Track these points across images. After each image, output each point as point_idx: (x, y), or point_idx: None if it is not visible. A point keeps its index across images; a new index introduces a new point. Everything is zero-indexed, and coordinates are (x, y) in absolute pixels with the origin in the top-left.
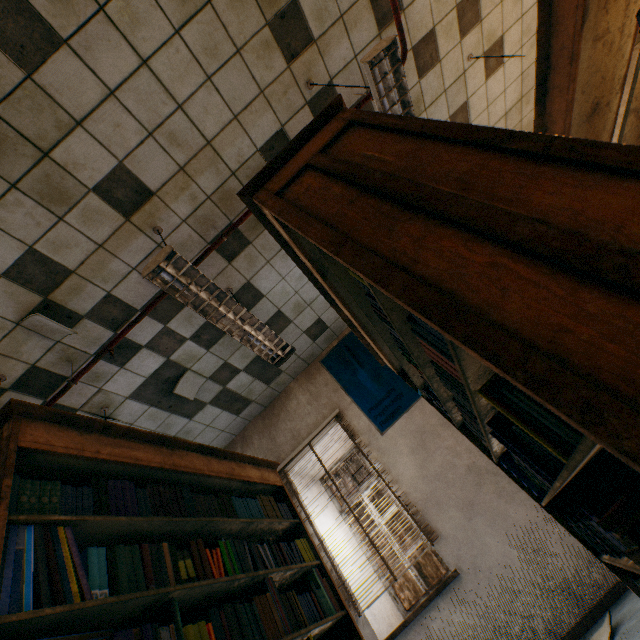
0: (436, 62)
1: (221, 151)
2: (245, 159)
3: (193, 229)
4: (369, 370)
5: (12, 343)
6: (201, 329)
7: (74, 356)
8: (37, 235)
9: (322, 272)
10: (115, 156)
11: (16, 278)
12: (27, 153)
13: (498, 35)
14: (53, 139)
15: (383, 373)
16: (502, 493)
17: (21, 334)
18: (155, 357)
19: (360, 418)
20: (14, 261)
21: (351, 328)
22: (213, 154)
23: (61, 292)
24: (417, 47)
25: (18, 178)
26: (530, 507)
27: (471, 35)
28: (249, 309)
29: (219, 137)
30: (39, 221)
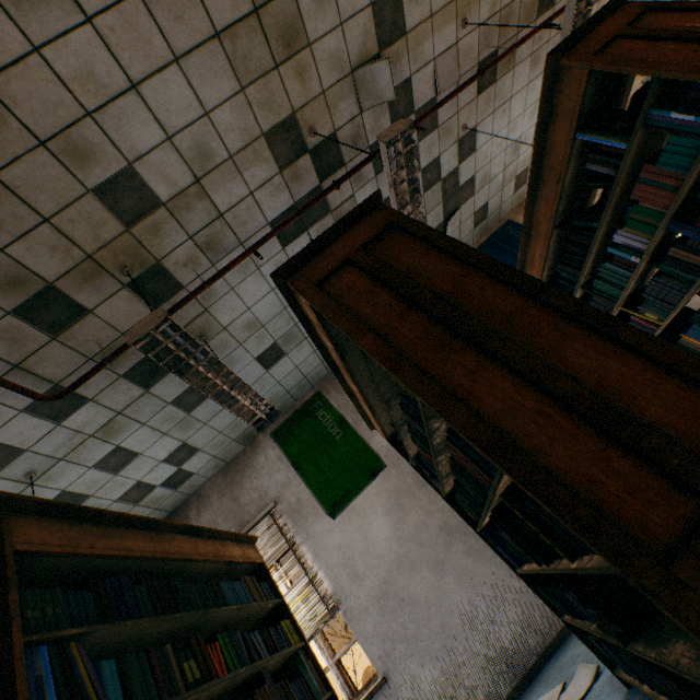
0: None
1: None
2: None
3: (478, 40)
4: None
5: (337, 93)
6: (430, 165)
7: (359, 140)
8: None
9: None
10: None
11: (374, 15)
12: None
13: None
14: None
15: None
16: None
17: (347, 86)
18: None
19: None
20: None
21: None
22: None
23: (389, 53)
24: None
25: None
26: None
27: None
28: (461, 161)
29: None
30: None
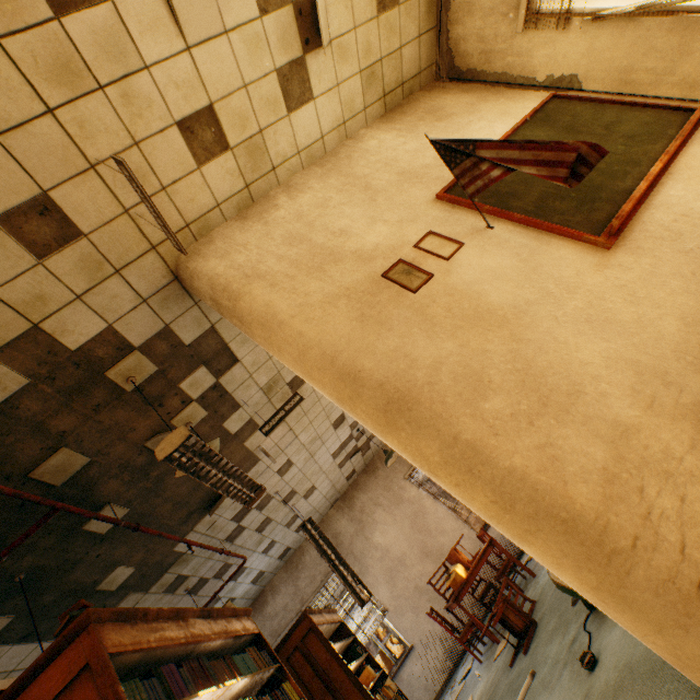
0: (271, 520)
1: None
2: None
3: None
4: None
5: None
6: None
7: None
8: None
9: None
10: None
11: None
12: None
13: (311, 486)
14: None
15: None
16: None
17: None
18: None
19: None
20: None
21: None
22: None
23: None
24: (258, 526)
25: None
26: None
27: (293, 499)
28: None
29: None
30: None
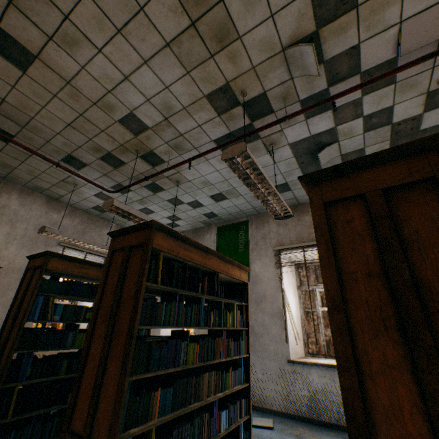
0: None
1: None
2: None
3: None
4: None
5: (267, 67)
6: (378, 112)
7: (289, 96)
8: None
9: None
10: None
11: None
12: None
13: None
14: None
15: None
16: None
17: (277, 61)
18: (329, 121)
19: None
20: None
21: None
22: None
23: (330, 28)
24: None
25: None
26: None
27: None
28: (429, 109)
29: None
30: None
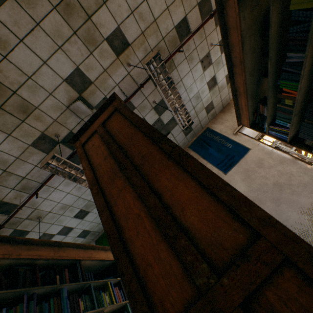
0: None
1: (159, 25)
2: (168, 31)
3: (143, 67)
4: (215, 148)
5: (64, 118)
6: None
7: None
8: (81, 61)
9: (242, 46)
10: (116, 22)
11: (69, 83)
12: (82, 16)
13: None
14: (93, 10)
15: (222, 148)
16: (294, 192)
17: (68, 113)
18: None
19: (213, 169)
20: (70, 73)
21: (233, 97)
22: (156, 27)
23: (86, 93)
24: None
25: (77, 29)
26: (310, 197)
27: None
28: (161, 114)
29: (159, 18)
30: (82, 53)
